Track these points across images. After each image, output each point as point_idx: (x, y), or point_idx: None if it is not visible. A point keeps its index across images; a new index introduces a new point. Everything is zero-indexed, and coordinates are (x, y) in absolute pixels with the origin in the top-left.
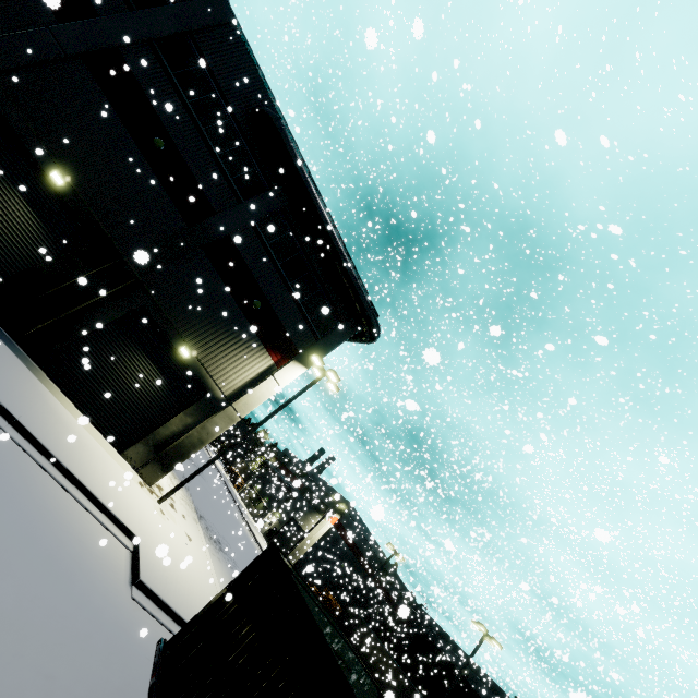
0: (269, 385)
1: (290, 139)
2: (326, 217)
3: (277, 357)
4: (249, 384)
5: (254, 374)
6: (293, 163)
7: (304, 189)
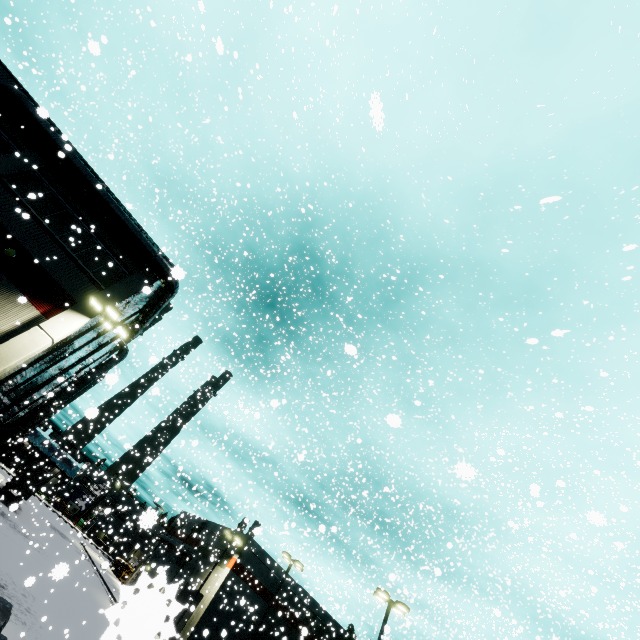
0: (34, 336)
1: (34, 106)
2: (87, 171)
3: (46, 307)
4: (4, 337)
5: (11, 326)
6: (39, 124)
7: (56, 146)
